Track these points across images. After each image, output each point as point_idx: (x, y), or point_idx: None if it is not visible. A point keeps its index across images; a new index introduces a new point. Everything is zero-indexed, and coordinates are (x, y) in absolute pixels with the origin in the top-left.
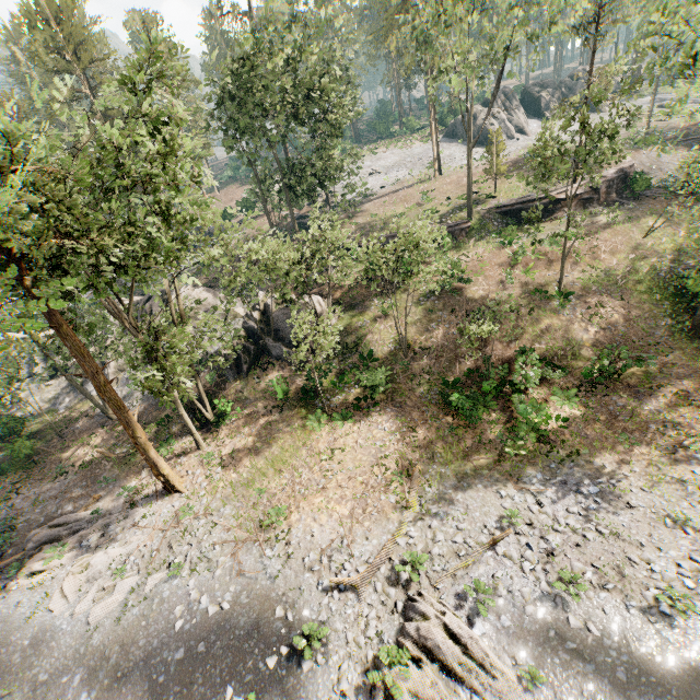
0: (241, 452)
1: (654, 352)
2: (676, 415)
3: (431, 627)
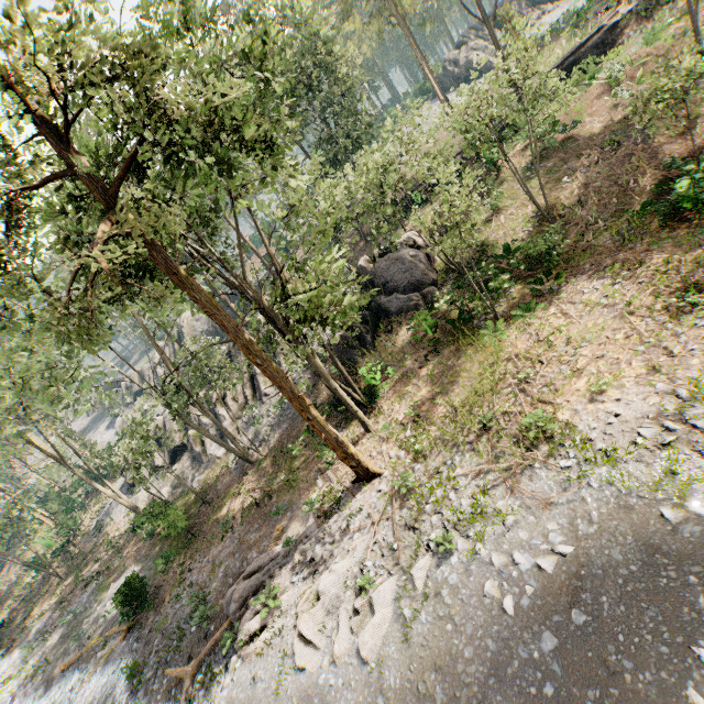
0: (422, 405)
1: None
2: None
3: None
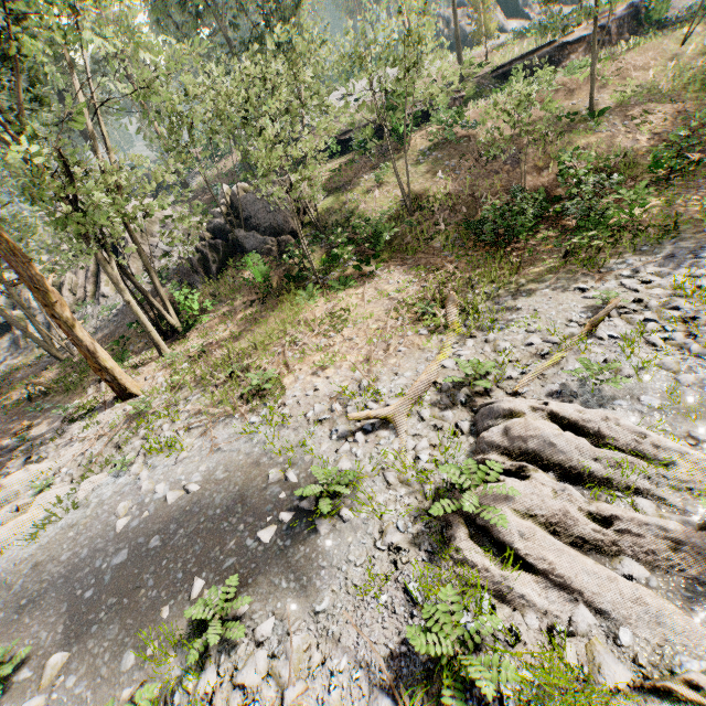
0: (214, 344)
1: None
2: None
3: (530, 420)
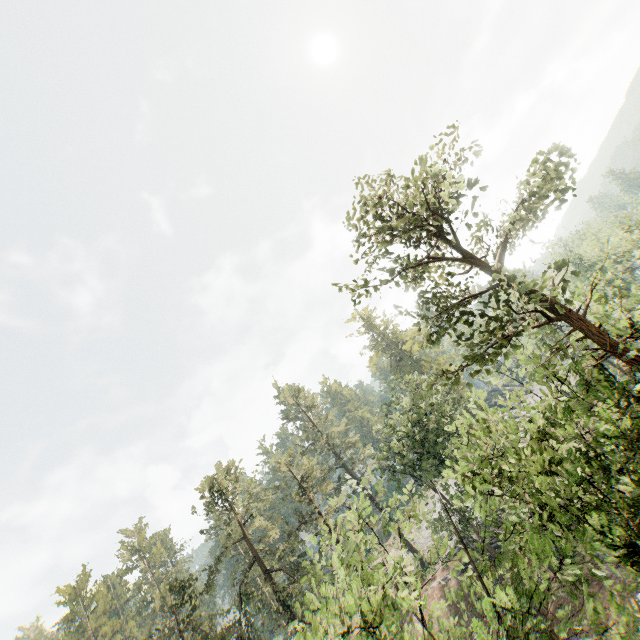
0: None
1: None
2: None
3: None
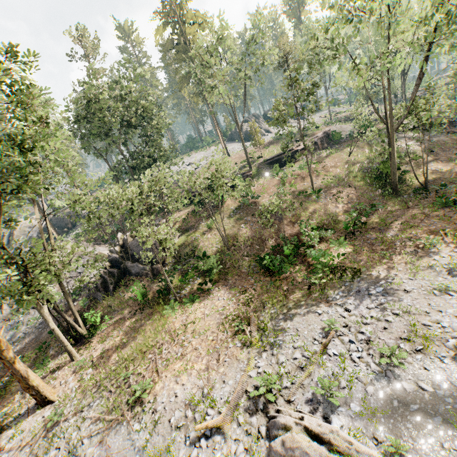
0: (109, 350)
1: (379, 208)
2: (408, 233)
3: (294, 434)
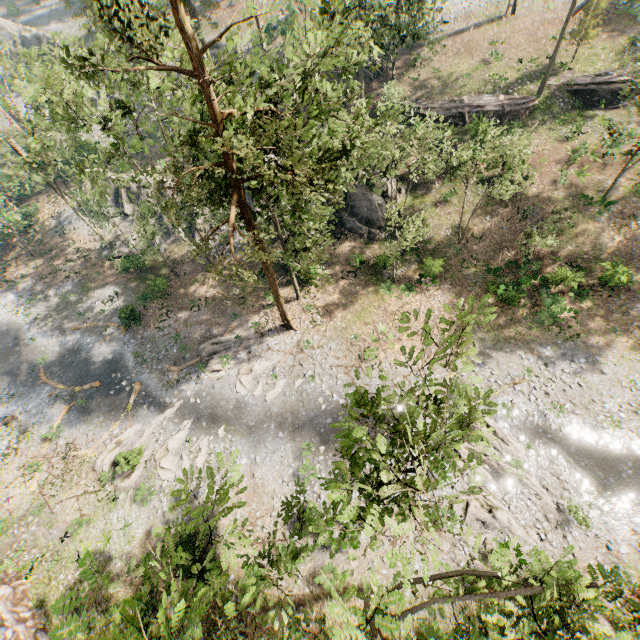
0: (331, 306)
1: None
2: None
3: (477, 422)
